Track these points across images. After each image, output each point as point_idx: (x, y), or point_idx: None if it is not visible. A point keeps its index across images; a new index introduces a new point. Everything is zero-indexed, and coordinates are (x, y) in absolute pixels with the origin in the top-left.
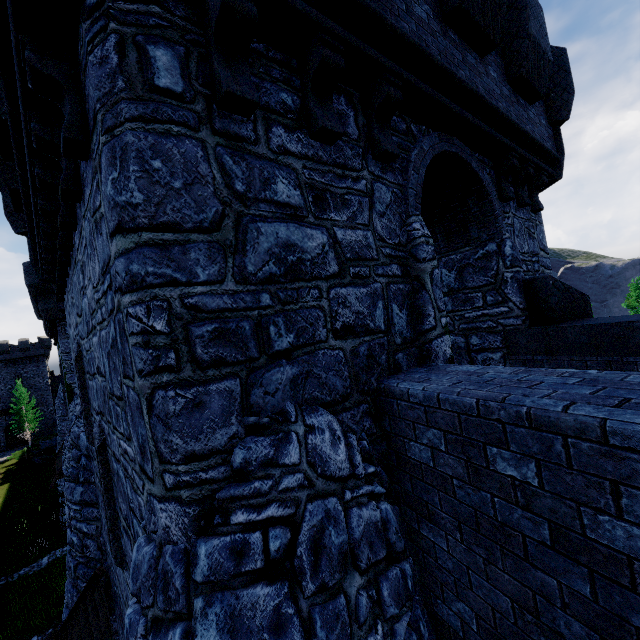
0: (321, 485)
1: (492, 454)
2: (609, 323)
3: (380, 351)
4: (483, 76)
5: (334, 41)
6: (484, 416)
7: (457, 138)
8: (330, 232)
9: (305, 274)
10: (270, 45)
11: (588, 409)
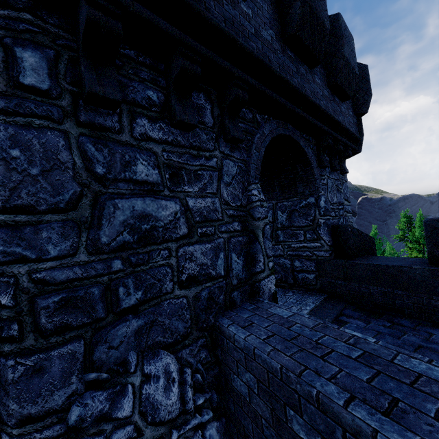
0: (150, 432)
1: (290, 414)
2: (386, 265)
3: (219, 293)
4: (310, 82)
5: (193, 54)
6: (285, 382)
7: (290, 124)
8: (183, 201)
9: (157, 238)
10: (140, 52)
11: (363, 413)
